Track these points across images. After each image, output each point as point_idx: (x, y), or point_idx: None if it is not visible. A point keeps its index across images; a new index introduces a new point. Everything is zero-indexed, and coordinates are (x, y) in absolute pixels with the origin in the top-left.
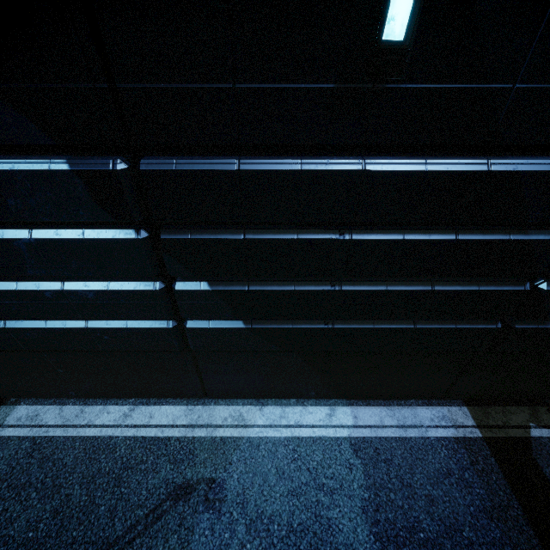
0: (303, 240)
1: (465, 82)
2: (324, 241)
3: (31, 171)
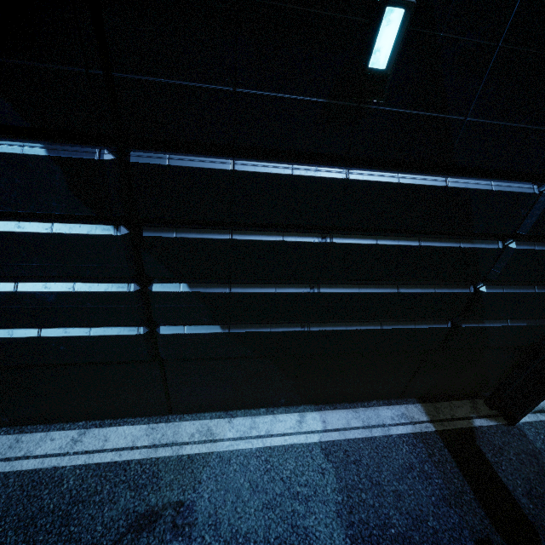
0: (289, 242)
1: (430, 111)
2: (308, 243)
3: None
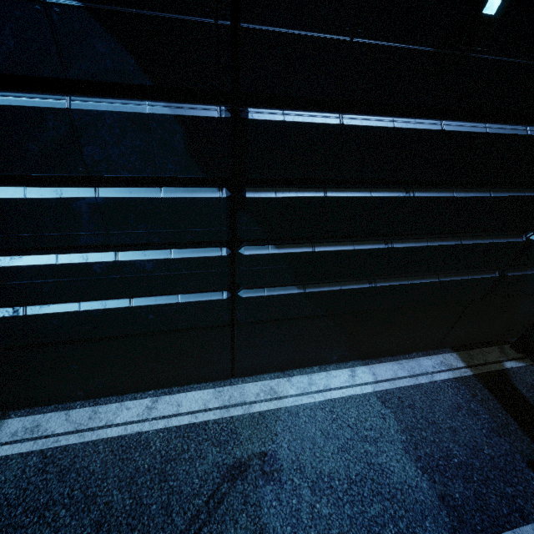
0: (377, 197)
1: (524, 58)
2: (393, 198)
3: (125, 113)
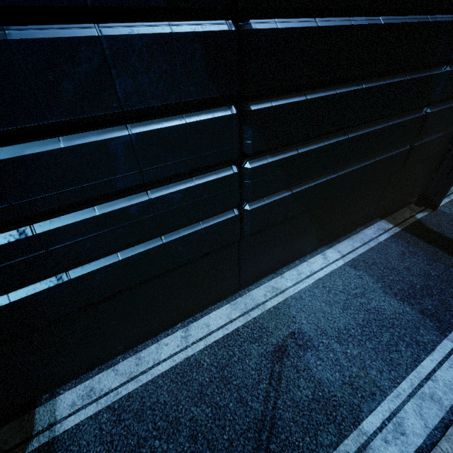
0: (340, 93)
1: None
2: (350, 92)
3: (152, 35)
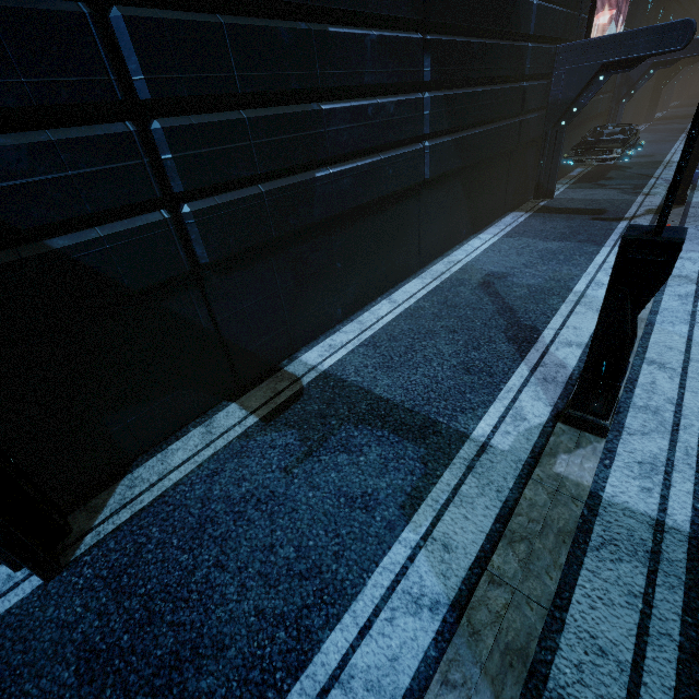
0: (473, 43)
1: None
2: (479, 44)
3: None
